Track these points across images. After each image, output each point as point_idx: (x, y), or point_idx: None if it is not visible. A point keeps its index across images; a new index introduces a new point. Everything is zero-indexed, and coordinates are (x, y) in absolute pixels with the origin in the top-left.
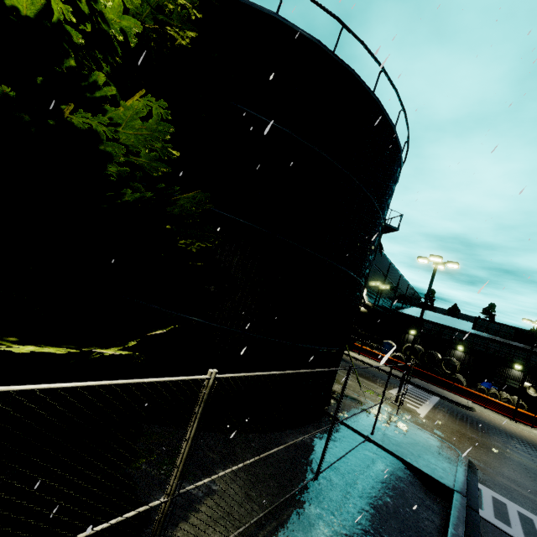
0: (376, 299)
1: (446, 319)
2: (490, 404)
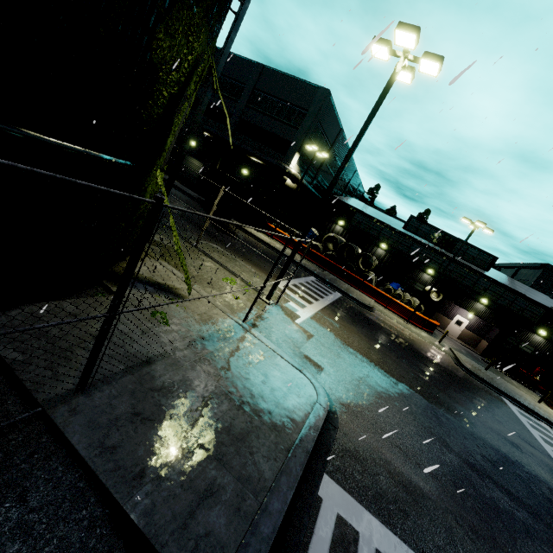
0: (307, 169)
1: (381, 215)
2: (391, 305)
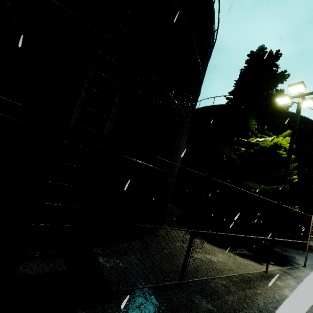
0: None
1: None
2: None
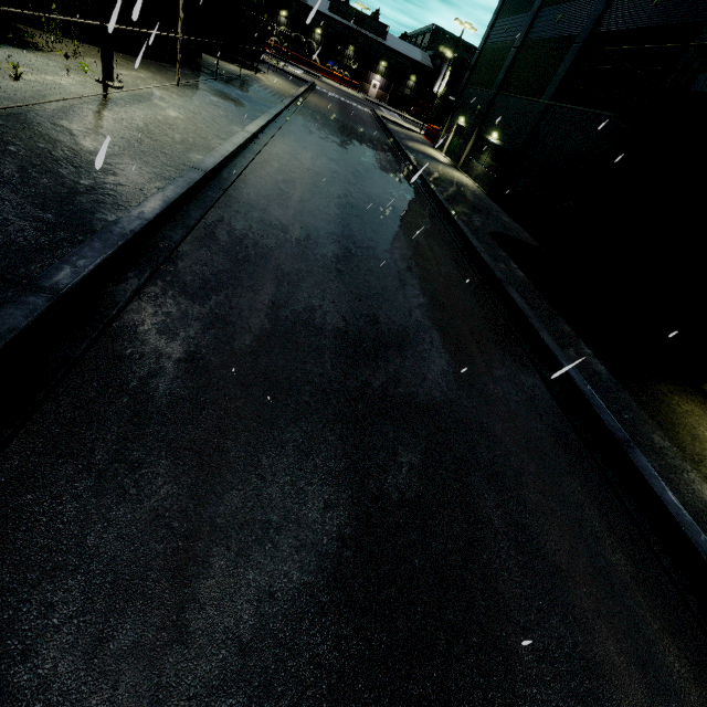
0: None
1: None
2: (331, 76)
